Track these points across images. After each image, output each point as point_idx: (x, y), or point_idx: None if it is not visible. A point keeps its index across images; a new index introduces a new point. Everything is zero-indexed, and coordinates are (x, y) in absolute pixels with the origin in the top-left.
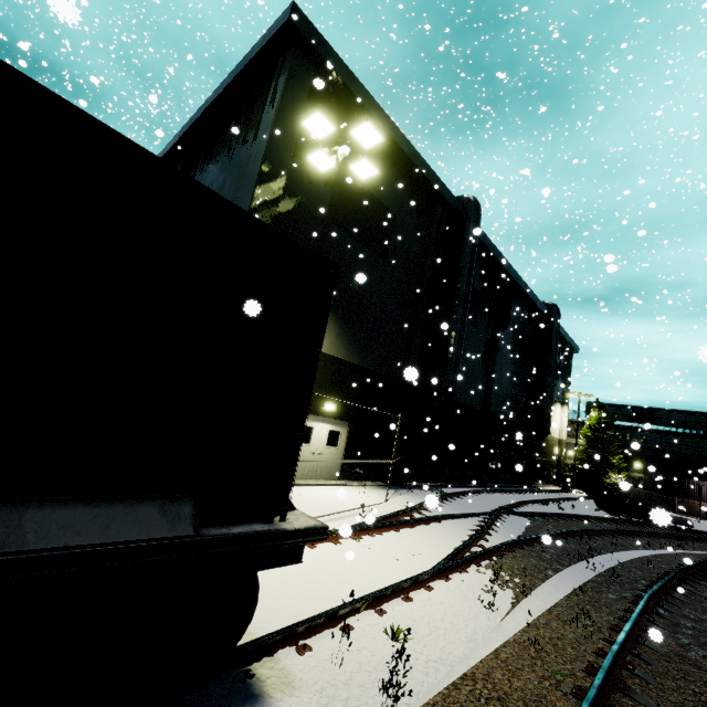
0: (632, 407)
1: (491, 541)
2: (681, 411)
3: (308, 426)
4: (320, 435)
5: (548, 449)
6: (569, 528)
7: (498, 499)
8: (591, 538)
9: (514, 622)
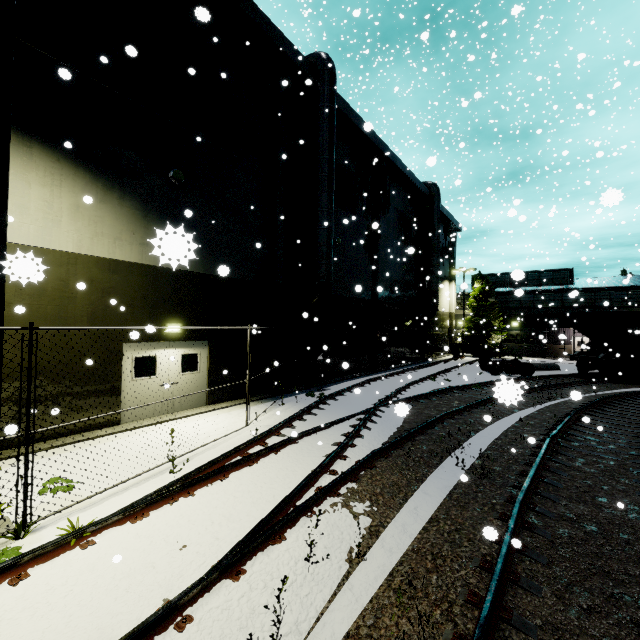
0: (509, 273)
1: (350, 458)
2: (548, 271)
3: (149, 357)
4: (170, 363)
5: (440, 323)
6: (450, 405)
7: (387, 386)
8: (469, 413)
9: (324, 636)
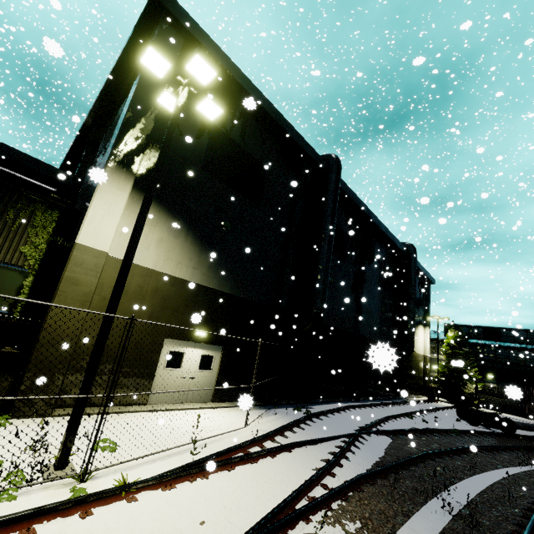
0: (482, 327)
1: (338, 477)
2: (522, 330)
3: (179, 352)
4: (192, 360)
5: (415, 364)
6: (429, 446)
7: (366, 415)
8: (450, 458)
9: None
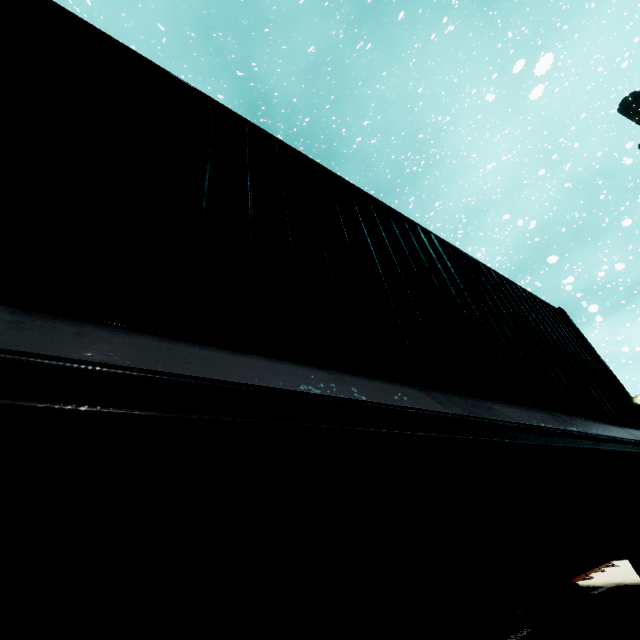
0: None
1: None
2: None
3: None
4: None
5: None
6: None
7: None
8: None
9: None
